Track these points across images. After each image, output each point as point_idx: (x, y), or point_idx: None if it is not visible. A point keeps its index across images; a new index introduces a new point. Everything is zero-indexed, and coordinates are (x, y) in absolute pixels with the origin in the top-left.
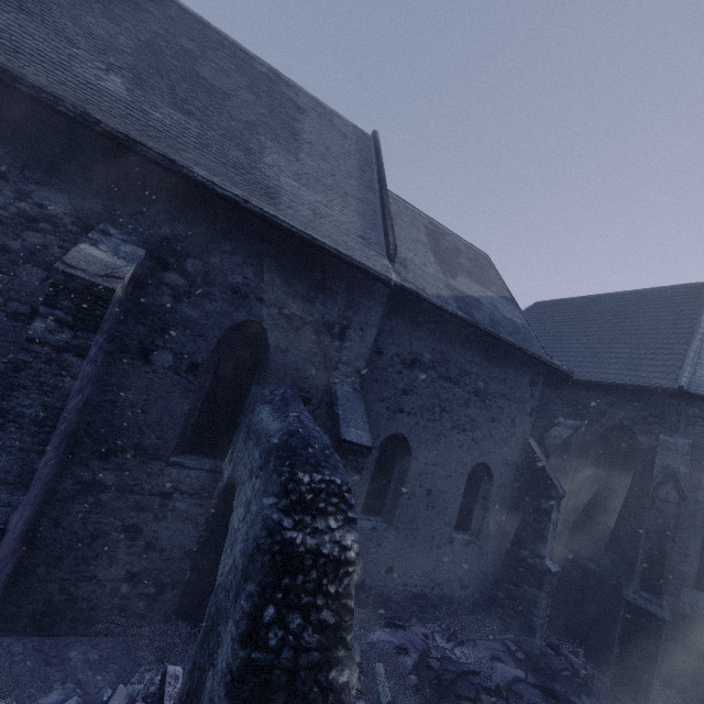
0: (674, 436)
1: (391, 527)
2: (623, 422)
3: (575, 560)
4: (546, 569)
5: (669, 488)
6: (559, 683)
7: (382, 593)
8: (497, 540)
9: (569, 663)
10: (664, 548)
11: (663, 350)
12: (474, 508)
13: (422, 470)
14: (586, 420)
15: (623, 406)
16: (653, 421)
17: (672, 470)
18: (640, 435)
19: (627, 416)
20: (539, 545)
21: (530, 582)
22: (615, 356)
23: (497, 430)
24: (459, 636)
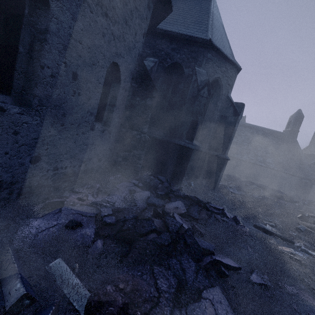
0: (201, 68)
1: (30, 110)
2: (178, 61)
3: (150, 135)
4: (147, 139)
5: (205, 90)
6: (160, 190)
7: (30, 183)
8: (118, 128)
9: (159, 180)
10: (198, 119)
11: (198, 22)
12: (106, 105)
13: (67, 42)
14: (160, 59)
15: (179, 51)
16: (192, 61)
17: (209, 80)
18: (185, 68)
19: (180, 57)
20: (144, 126)
21: (138, 148)
22: (176, 21)
23: (127, 36)
24: (103, 190)
